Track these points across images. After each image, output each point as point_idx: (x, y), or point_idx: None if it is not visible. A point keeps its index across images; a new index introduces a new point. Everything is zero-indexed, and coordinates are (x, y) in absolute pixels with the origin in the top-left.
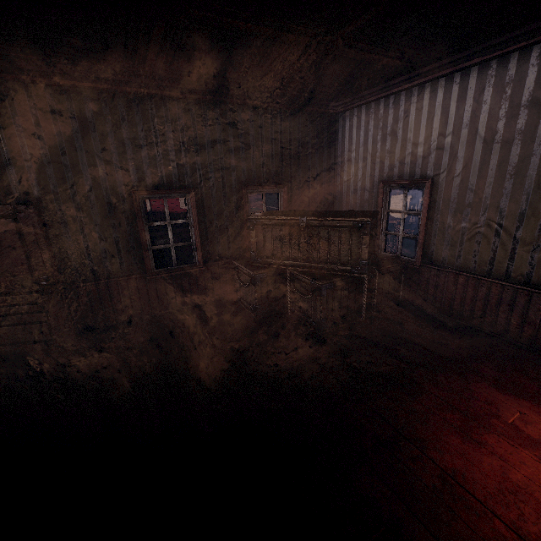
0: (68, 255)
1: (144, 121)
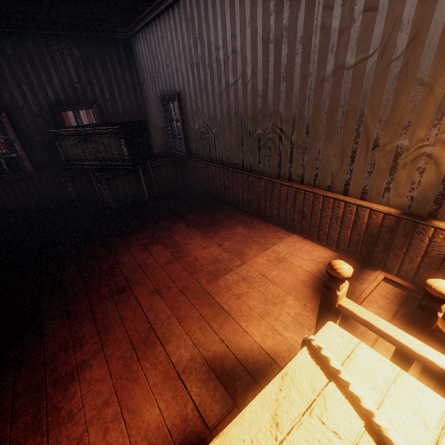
0: None
1: None
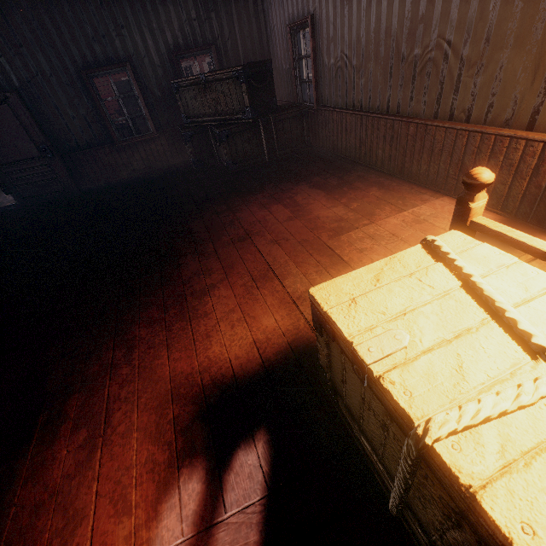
0: (56, 132)
1: (68, 0)
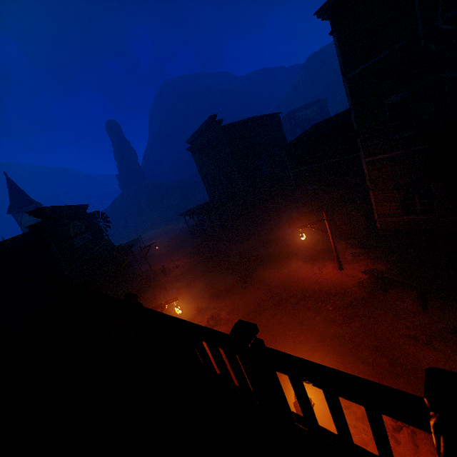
0: None
1: None
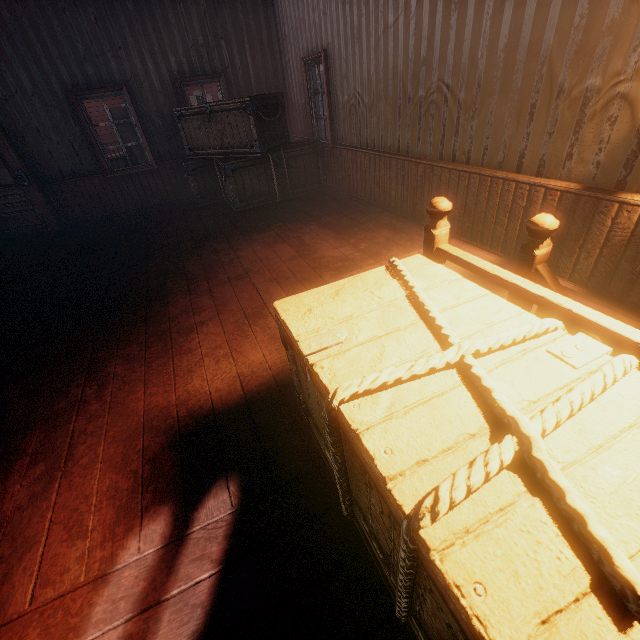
0: (36, 157)
1: (57, 15)
